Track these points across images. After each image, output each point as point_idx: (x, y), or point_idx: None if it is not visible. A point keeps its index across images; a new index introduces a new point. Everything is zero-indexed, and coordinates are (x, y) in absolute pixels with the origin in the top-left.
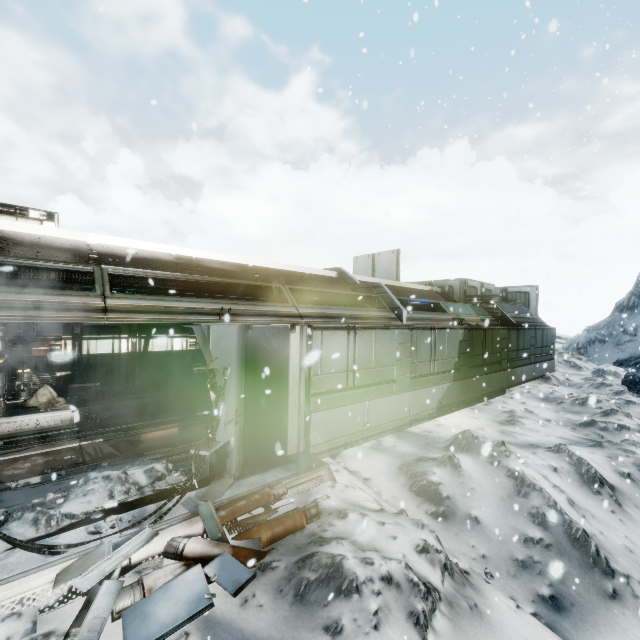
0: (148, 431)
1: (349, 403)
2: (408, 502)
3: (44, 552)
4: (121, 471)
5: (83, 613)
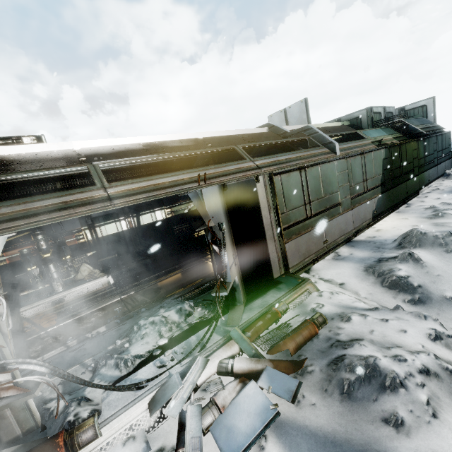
0: (161, 280)
1: (310, 229)
2: (384, 296)
3: (133, 389)
4: (160, 316)
5: (181, 435)
